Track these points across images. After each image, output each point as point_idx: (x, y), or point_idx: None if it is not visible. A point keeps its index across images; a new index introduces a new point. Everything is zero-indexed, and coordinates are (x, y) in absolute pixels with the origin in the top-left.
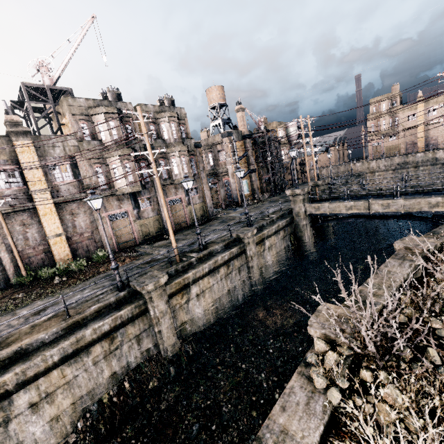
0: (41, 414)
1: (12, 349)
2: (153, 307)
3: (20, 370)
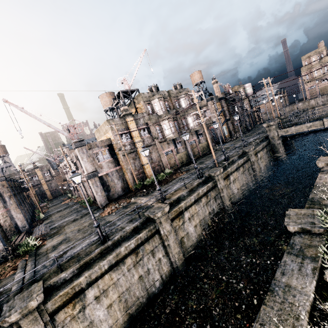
0: (191, 223)
1: (176, 197)
2: (219, 184)
3: (185, 202)
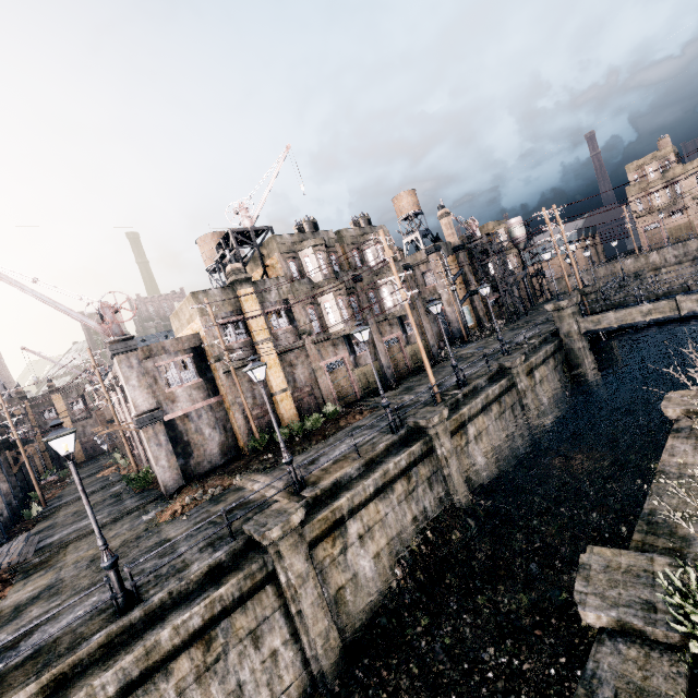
0: (366, 549)
1: (331, 481)
2: (439, 445)
3: (350, 495)
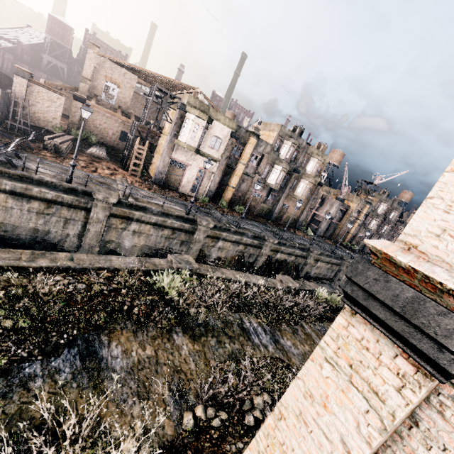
0: None
1: None
2: None
3: None
